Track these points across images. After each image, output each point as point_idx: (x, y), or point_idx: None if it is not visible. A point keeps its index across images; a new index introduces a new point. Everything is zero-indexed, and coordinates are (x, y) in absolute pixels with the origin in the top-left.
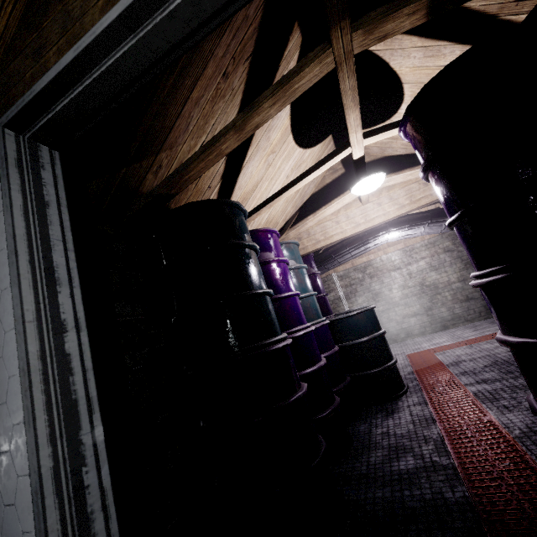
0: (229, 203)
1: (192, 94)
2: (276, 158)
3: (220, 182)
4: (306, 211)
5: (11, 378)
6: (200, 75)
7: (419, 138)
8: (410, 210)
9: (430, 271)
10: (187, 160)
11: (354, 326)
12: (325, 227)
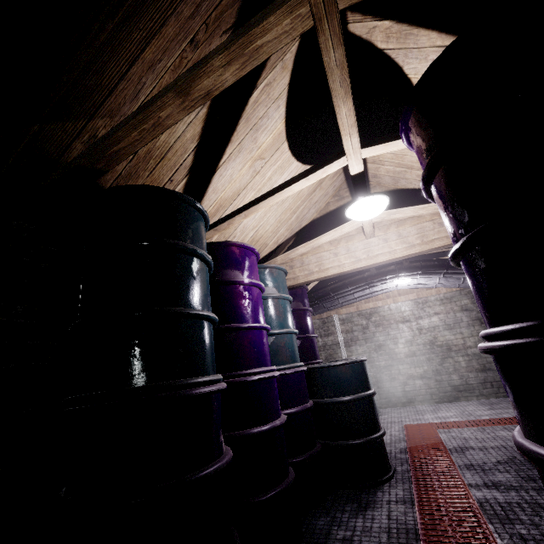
0: (177, 195)
1: (144, 53)
2: (266, 166)
3: (186, 177)
4: (303, 238)
5: None
6: (157, 33)
7: (421, 137)
8: (421, 251)
9: (444, 329)
10: (116, 126)
11: (336, 380)
12: (322, 258)
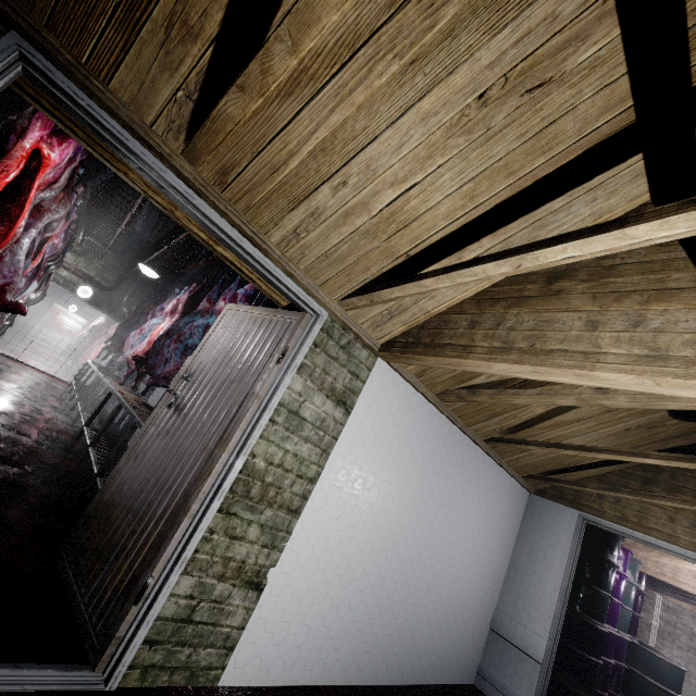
0: (619, 537)
1: None
2: None
3: None
4: None
5: (549, 580)
6: None
7: None
8: None
9: None
10: None
11: (653, 666)
12: (679, 570)
